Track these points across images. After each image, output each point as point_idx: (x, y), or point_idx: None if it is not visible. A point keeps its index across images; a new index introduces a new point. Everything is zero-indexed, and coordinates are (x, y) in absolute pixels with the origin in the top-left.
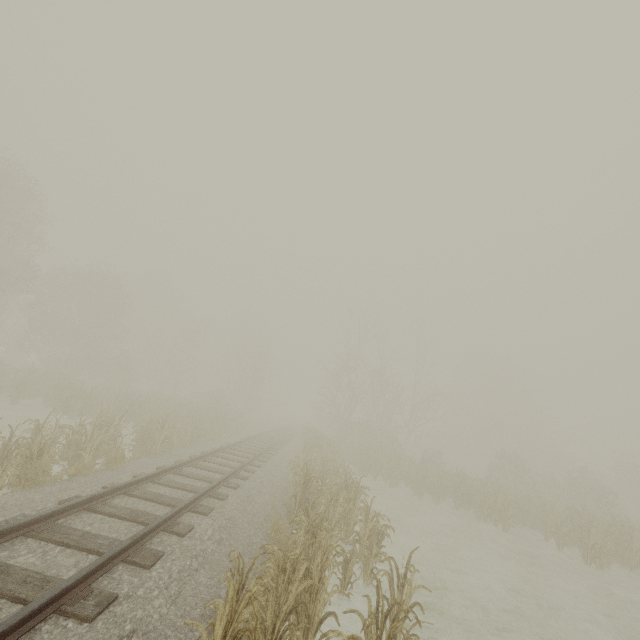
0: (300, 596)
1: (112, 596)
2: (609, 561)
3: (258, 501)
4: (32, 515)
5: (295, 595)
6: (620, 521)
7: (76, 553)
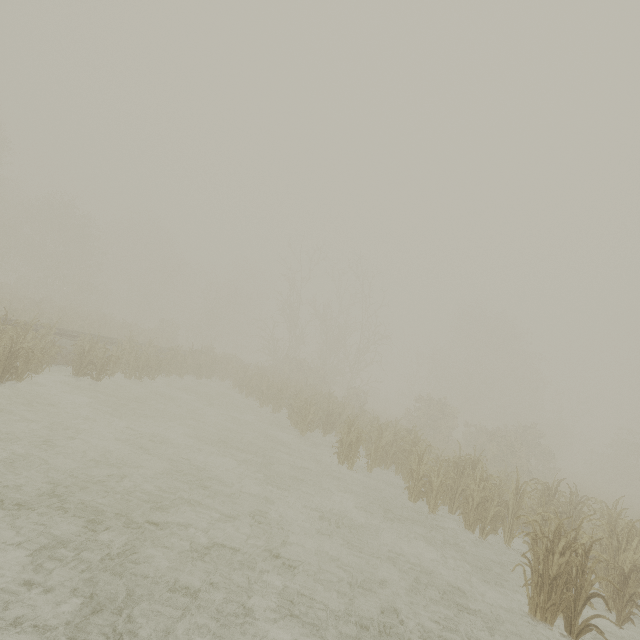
0: None
1: None
2: (373, 466)
3: None
4: None
5: None
6: (414, 433)
7: None
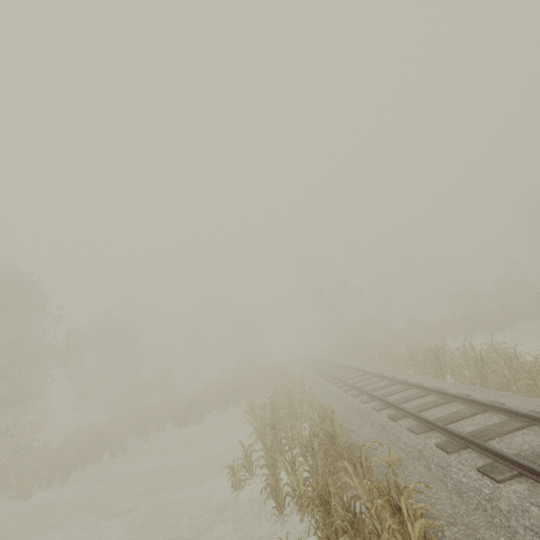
0: None
1: (533, 411)
2: None
3: (424, 379)
4: (427, 419)
5: None
6: None
7: (470, 419)
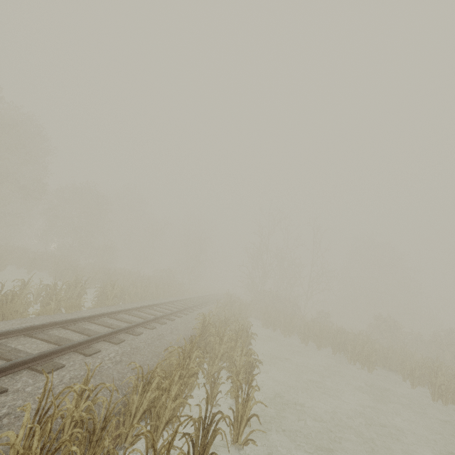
0: (154, 401)
1: (2, 389)
2: (454, 399)
3: (166, 338)
4: None
5: (149, 400)
6: None
7: None
